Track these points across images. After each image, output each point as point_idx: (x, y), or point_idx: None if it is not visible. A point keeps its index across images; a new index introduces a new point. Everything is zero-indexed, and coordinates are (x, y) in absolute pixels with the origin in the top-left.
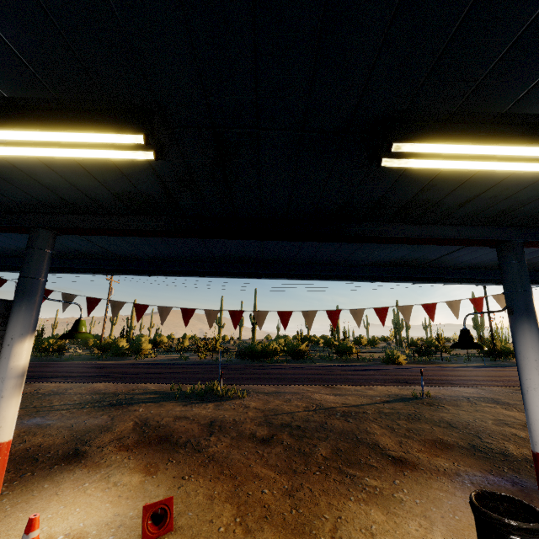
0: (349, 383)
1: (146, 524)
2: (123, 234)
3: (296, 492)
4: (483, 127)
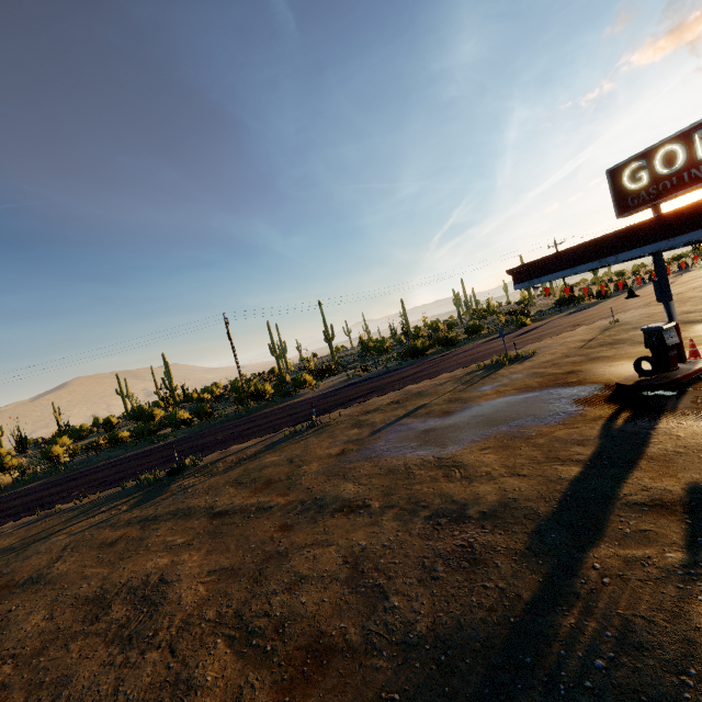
0: (557, 334)
1: None
2: None
3: None
4: None
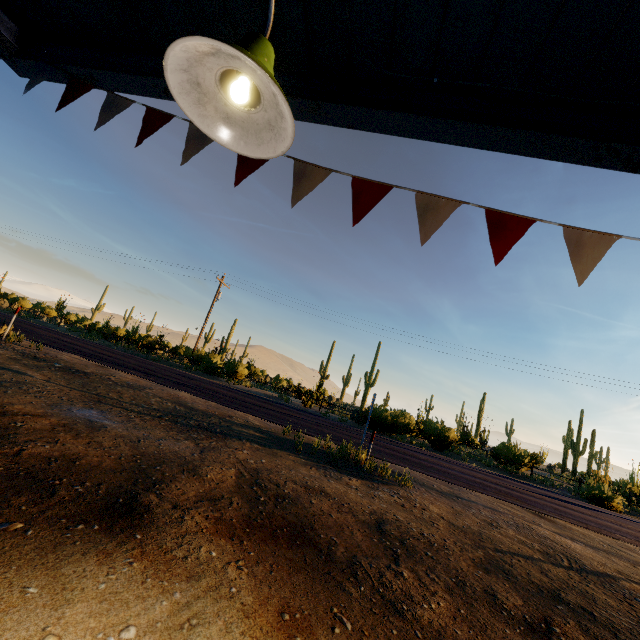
0: (577, 522)
1: None
2: None
3: None
4: None
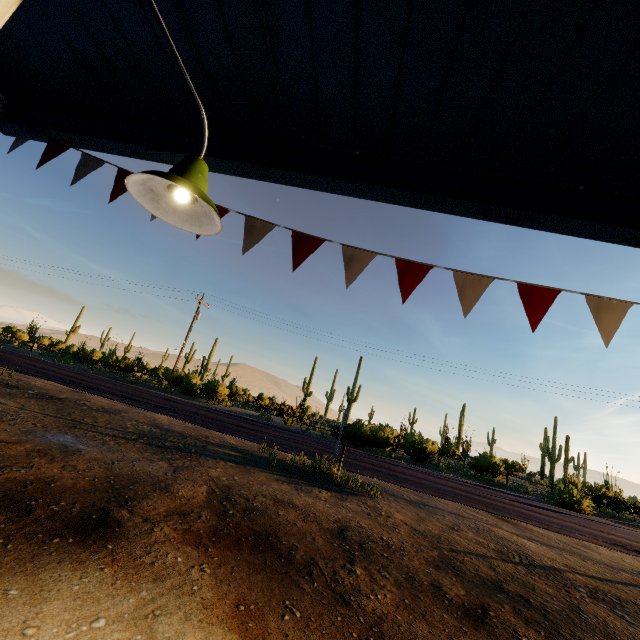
0: (539, 524)
1: None
2: None
3: None
4: None
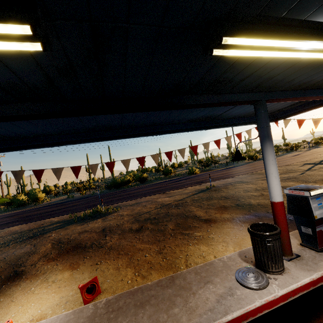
0: (174, 189)
1: (84, 295)
2: (13, 119)
3: (162, 250)
4: (270, 27)
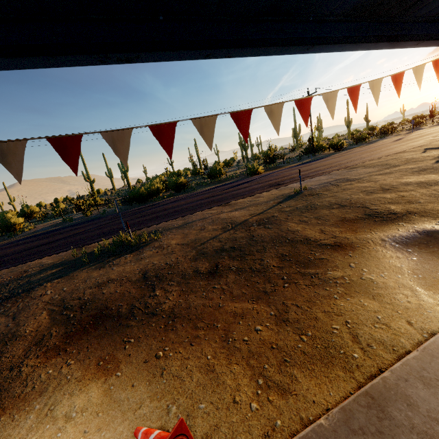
0: (240, 197)
1: None
2: None
3: (286, 315)
4: None
